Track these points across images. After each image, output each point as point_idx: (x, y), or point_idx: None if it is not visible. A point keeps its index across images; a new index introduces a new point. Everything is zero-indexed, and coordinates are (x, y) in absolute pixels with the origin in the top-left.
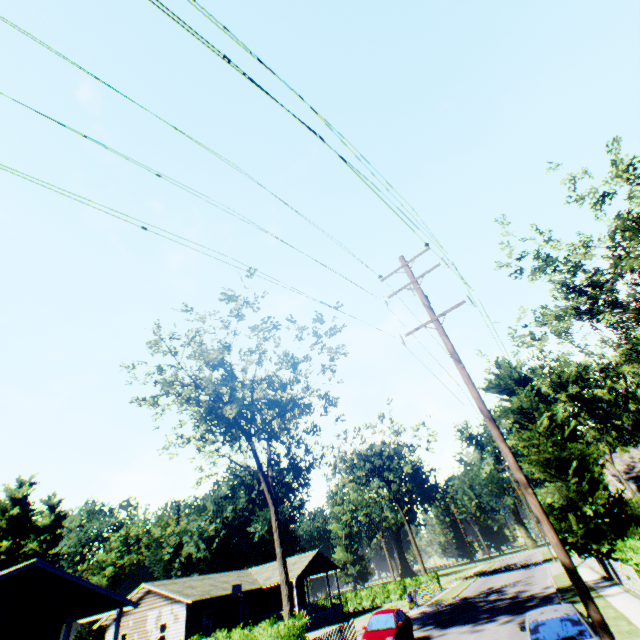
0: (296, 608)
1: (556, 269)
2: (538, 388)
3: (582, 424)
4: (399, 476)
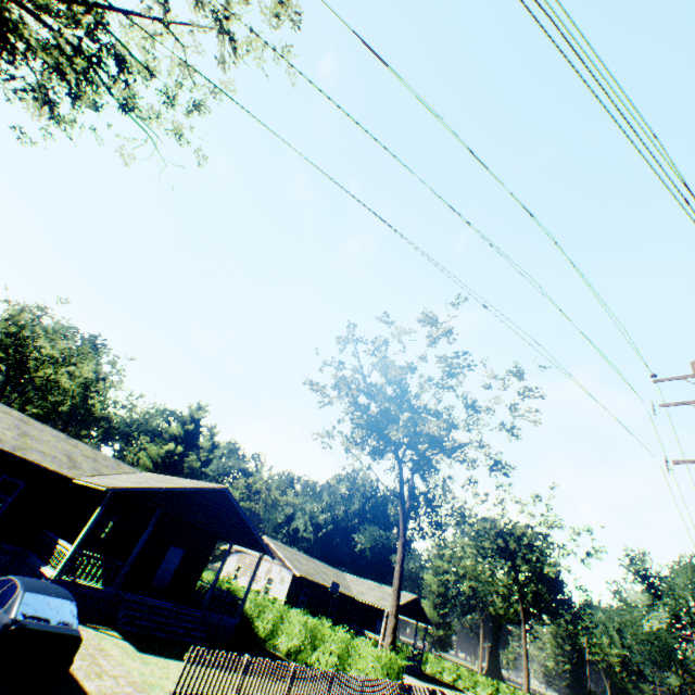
0: (380, 637)
1: None
2: None
3: None
4: (533, 572)
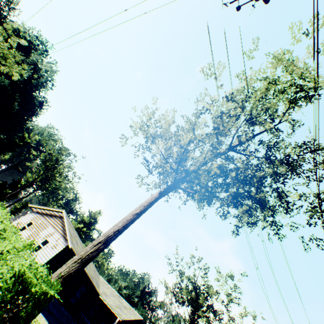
0: None
1: None
2: None
3: None
4: None
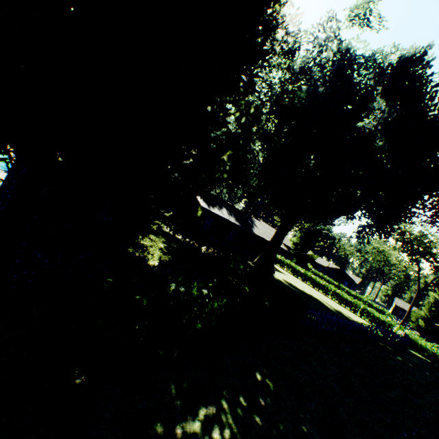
0: None
1: None
2: None
3: None
4: None
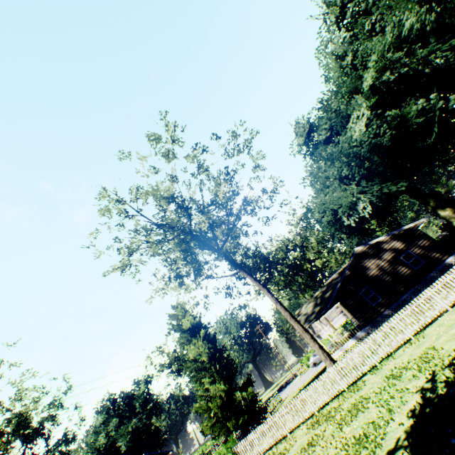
0: None
1: (153, 255)
2: (195, 321)
3: (293, 280)
4: None
